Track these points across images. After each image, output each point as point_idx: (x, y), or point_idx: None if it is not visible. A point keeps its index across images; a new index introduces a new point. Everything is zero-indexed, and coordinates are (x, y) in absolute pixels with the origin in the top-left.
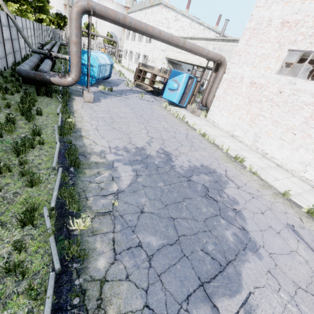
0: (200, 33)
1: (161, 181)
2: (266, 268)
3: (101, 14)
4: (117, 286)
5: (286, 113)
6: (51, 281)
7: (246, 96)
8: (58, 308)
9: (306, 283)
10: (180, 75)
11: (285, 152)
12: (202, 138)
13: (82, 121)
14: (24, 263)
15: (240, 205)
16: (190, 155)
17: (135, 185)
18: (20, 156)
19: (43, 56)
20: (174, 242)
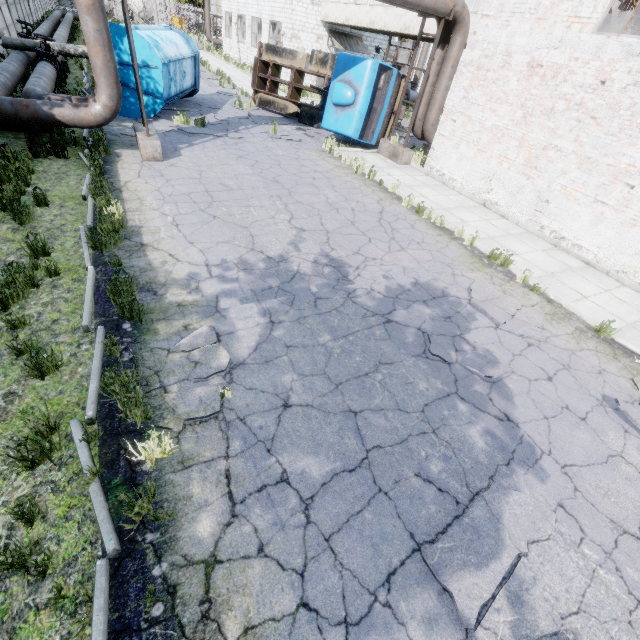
0: None
1: (325, 330)
2: (555, 499)
3: None
4: (240, 570)
5: (615, 135)
6: (101, 578)
7: (516, 102)
8: (122, 628)
9: (639, 521)
10: (359, 66)
11: (606, 231)
12: (415, 218)
13: (142, 210)
14: (44, 544)
15: (501, 367)
16: (389, 262)
17: (268, 347)
18: (10, 309)
19: (36, 55)
20: (357, 465)
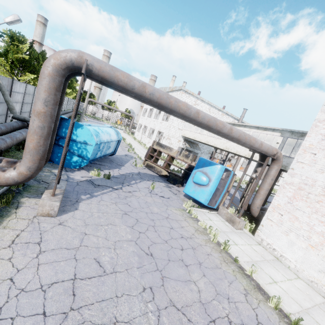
0: (219, 118)
1: None
2: None
3: (102, 76)
4: None
5: None
6: None
7: None
8: None
9: None
10: (212, 166)
11: None
12: None
13: None
14: None
15: None
16: None
17: None
18: None
19: None
20: None
